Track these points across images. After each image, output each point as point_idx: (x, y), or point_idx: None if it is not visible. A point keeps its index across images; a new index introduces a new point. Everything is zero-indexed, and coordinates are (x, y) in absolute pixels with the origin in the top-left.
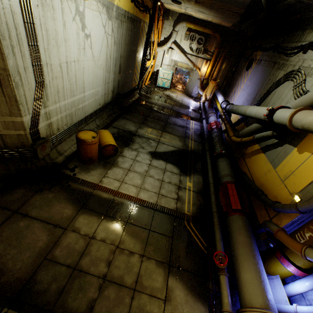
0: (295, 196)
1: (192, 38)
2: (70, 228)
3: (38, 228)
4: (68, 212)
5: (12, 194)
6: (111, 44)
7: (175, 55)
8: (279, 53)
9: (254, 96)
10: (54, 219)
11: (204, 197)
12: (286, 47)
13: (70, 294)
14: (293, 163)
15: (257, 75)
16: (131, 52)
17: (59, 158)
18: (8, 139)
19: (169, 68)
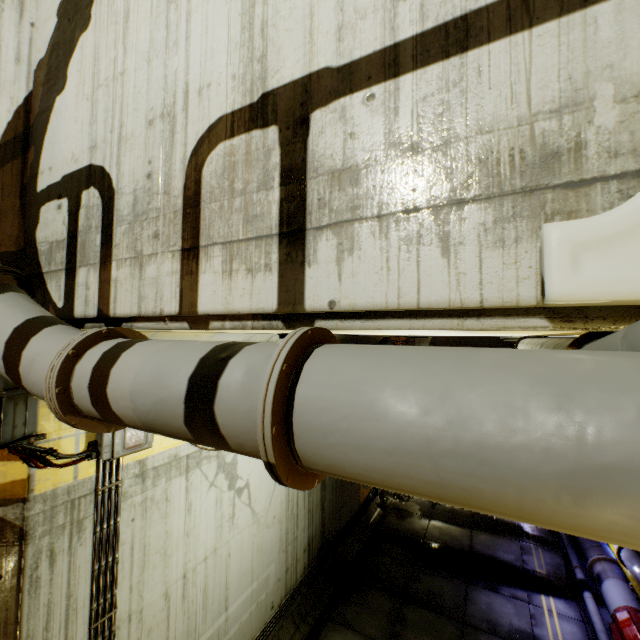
0: None
1: None
2: None
3: None
4: None
5: None
6: None
7: None
8: None
9: None
10: None
11: None
12: None
13: None
14: None
15: None
16: None
17: None
18: None
19: None
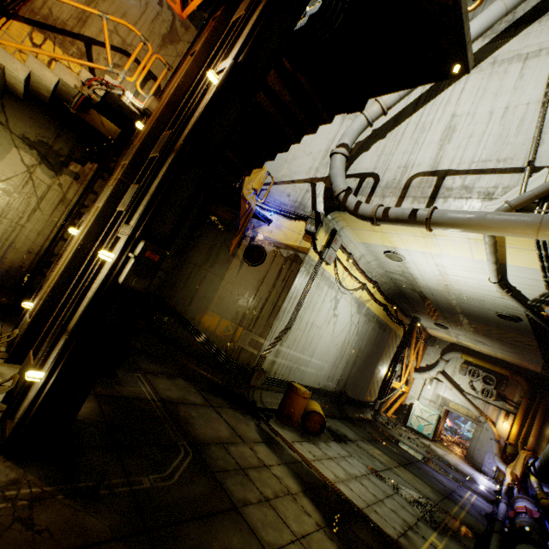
0: None
1: (472, 373)
2: (249, 444)
3: (224, 425)
4: (251, 436)
5: (214, 397)
6: (353, 332)
7: (443, 390)
8: None
9: None
10: (238, 430)
11: None
12: None
13: (231, 478)
14: None
15: None
16: (373, 352)
17: (258, 402)
18: (243, 353)
19: (433, 405)
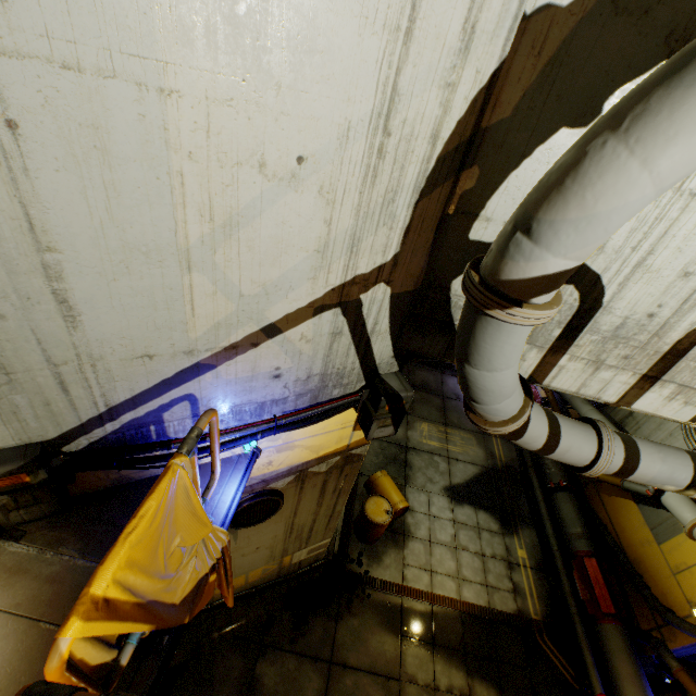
0: (695, 611)
1: None
2: (404, 678)
3: (369, 685)
4: (390, 650)
5: (312, 631)
6: None
7: None
8: None
9: None
10: (379, 665)
11: (550, 579)
12: None
13: None
14: (688, 552)
15: None
16: None
17: None
18: (305, 561)
19: None
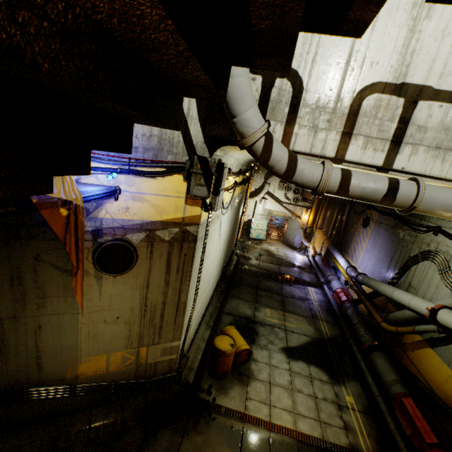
0: None
1: (287, 188)
2: None
3: None
4: None
5: (159, 442)
6: (228, 227)
7: (269, 205)
8: (403, 224)
9: (386, 264)
10: None
11: (377, 420)
12: (410, 220)
13: None
14: None
15: (382, 239)
16: (235, 220)
17: (188, 374)
18: (159, 366)
19: (263, 217)
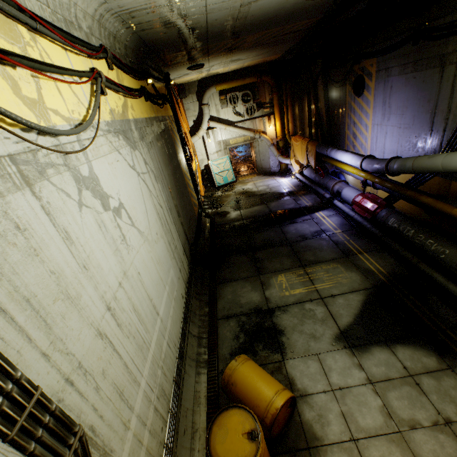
0: None
1: (233, 100)
2: None
3: None
4: None
5: None
6: (153, 184)
7: (220, 134)
8: (442, 38)
9: (425, 125)
10: None
11: None
12: (456, 21)
13: None
14: None
15: (401, 92)
16: (175, 170)
17: None
18: None
19: (221, 154)
